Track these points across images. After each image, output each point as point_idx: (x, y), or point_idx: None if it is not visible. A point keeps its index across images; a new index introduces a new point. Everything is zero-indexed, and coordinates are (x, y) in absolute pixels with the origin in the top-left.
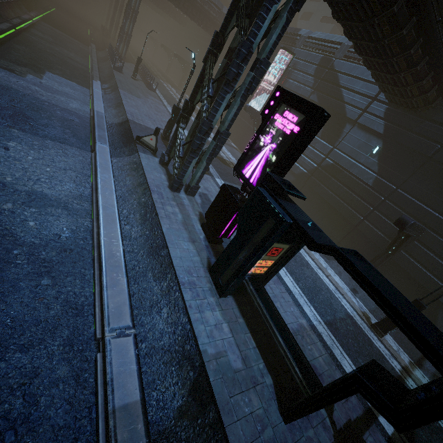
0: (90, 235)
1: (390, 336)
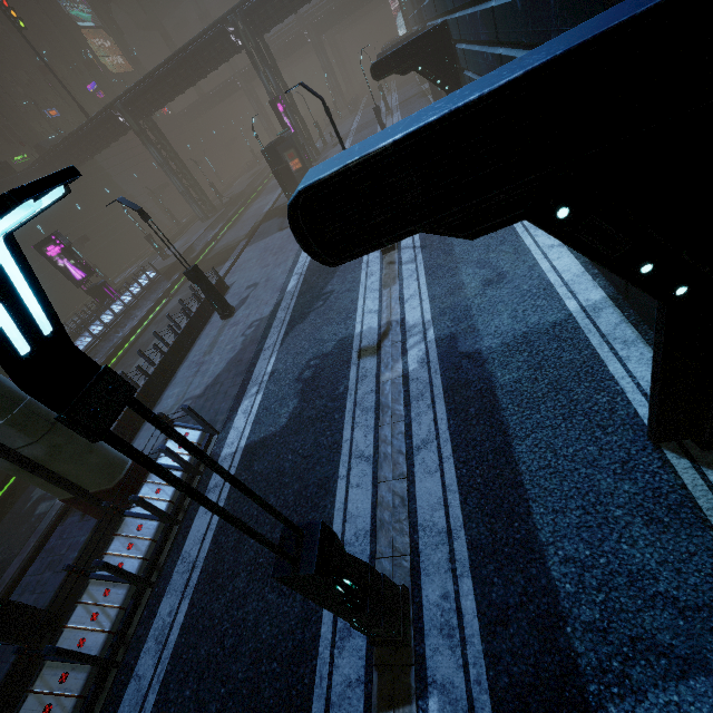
0: None
1: None
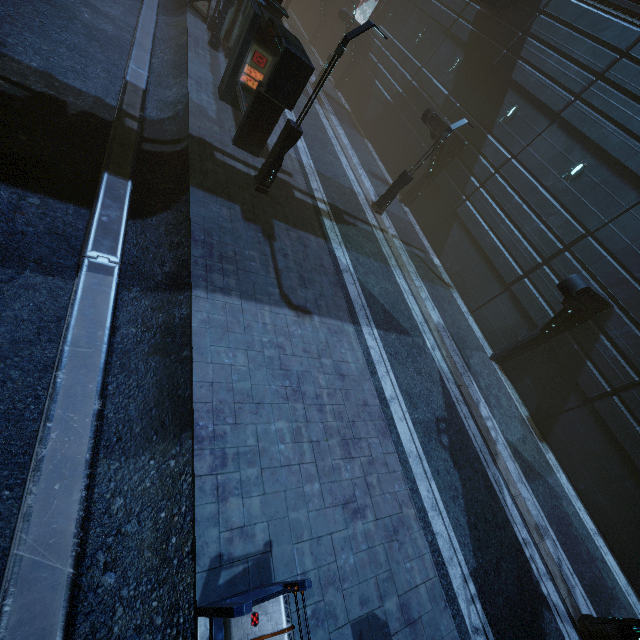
0: (130, 44)
1: (390, 223)
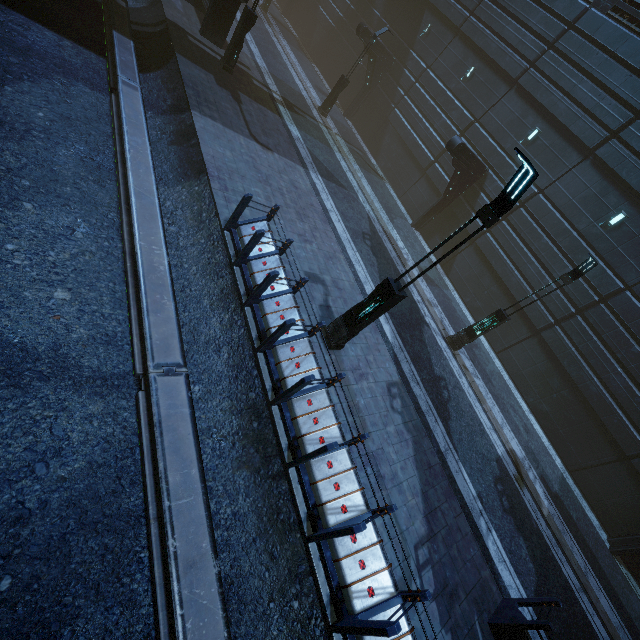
0: None
1: (334, 125)
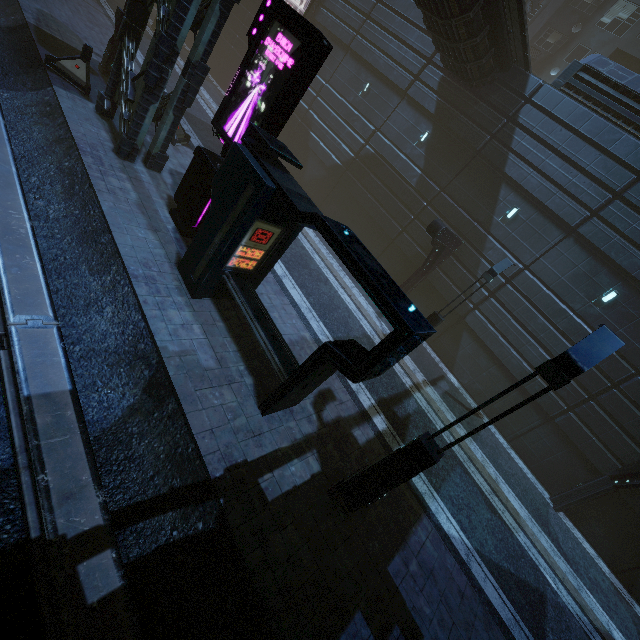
0: None
1: (409, 358)
